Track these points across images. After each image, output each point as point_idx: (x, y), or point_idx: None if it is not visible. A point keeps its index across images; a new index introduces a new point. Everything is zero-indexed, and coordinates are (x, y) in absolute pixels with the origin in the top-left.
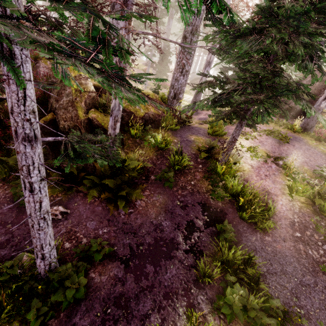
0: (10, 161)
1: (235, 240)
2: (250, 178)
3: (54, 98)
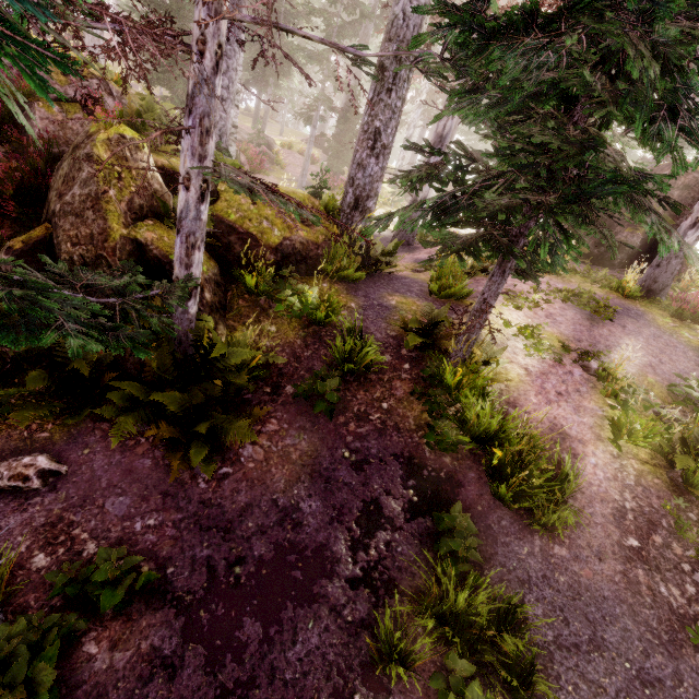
0: None
1: (476, 557)
2: (523, 399)
3: (56, 188)
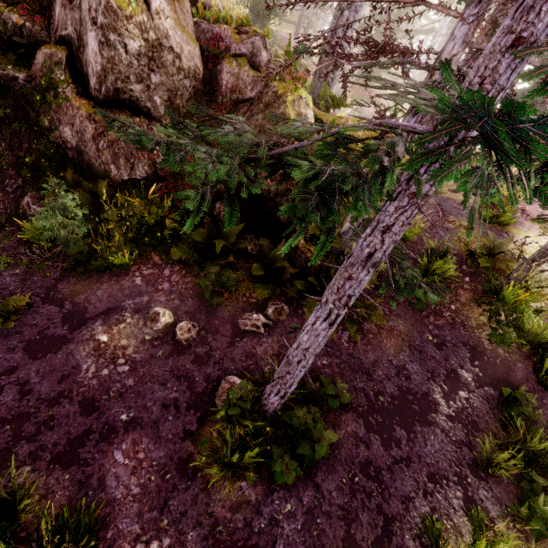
0: (195, 236)
1: (542, 421)
2: None
3: None
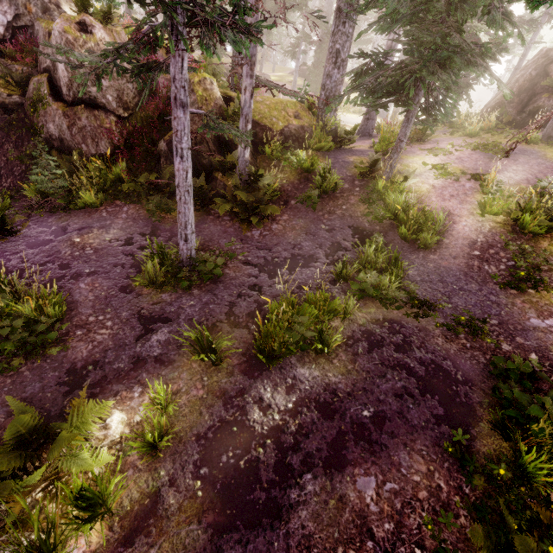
0: (141, 178)
1: (382, 246)
2: (427, 199)
3: None
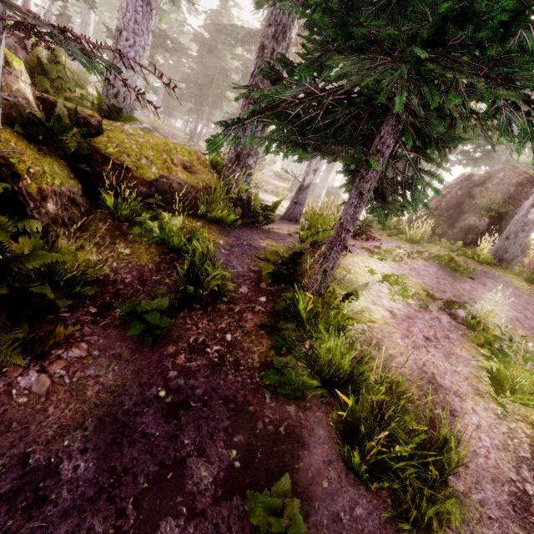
0: None
1: None
2: (387, 342)
3: None
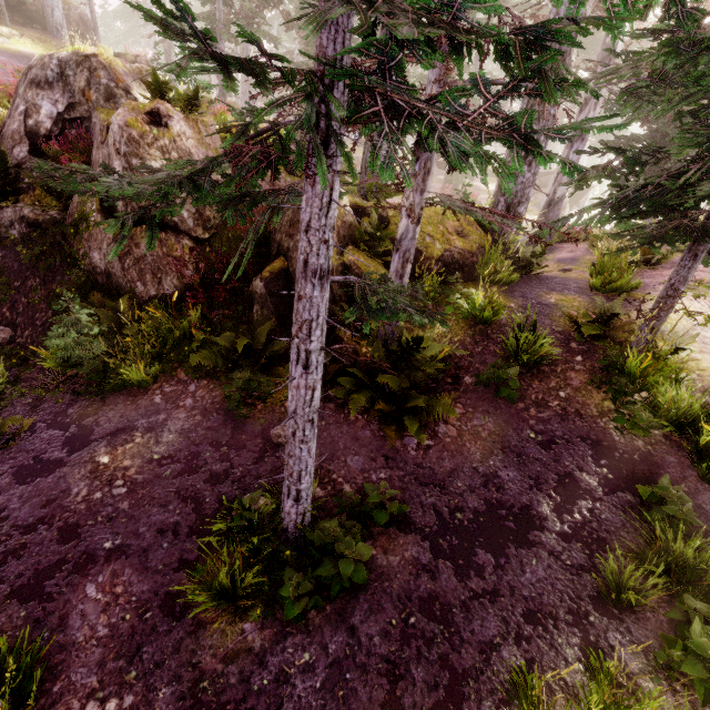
0: (221, 341)
1: (696, 521)
2: None
3: (284, 231)
